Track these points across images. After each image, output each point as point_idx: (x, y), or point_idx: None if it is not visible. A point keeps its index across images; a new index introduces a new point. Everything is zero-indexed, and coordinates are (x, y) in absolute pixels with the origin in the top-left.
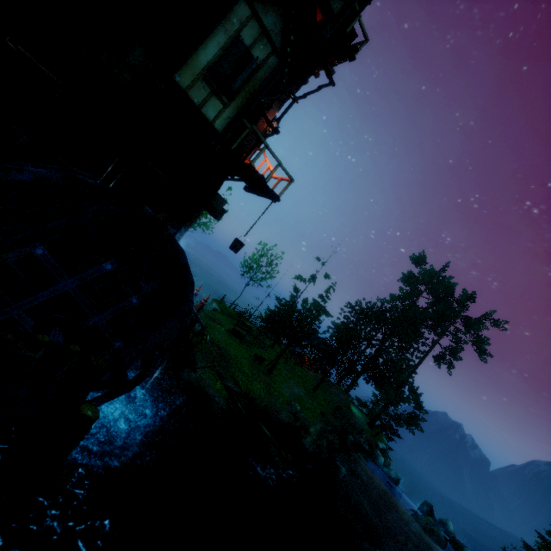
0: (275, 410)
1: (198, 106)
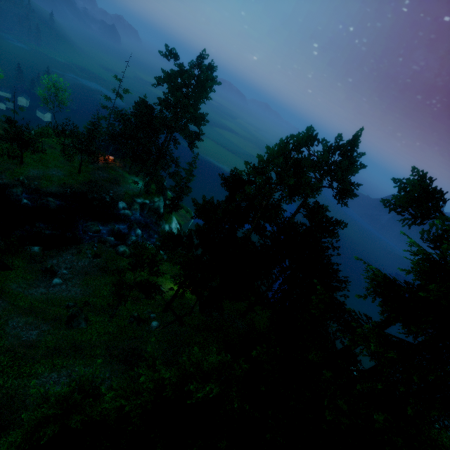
0: None
1: None
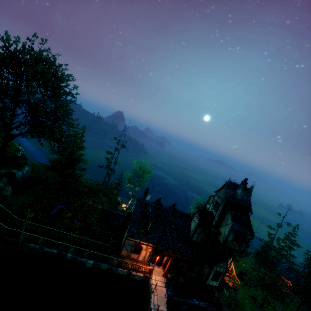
0: None
1: (211, 284)
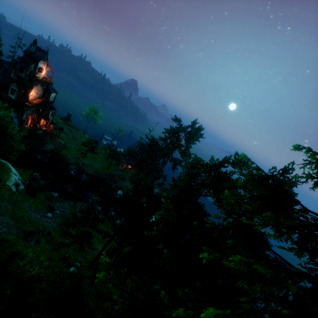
0: (68, 159)
1: (11, 97)
